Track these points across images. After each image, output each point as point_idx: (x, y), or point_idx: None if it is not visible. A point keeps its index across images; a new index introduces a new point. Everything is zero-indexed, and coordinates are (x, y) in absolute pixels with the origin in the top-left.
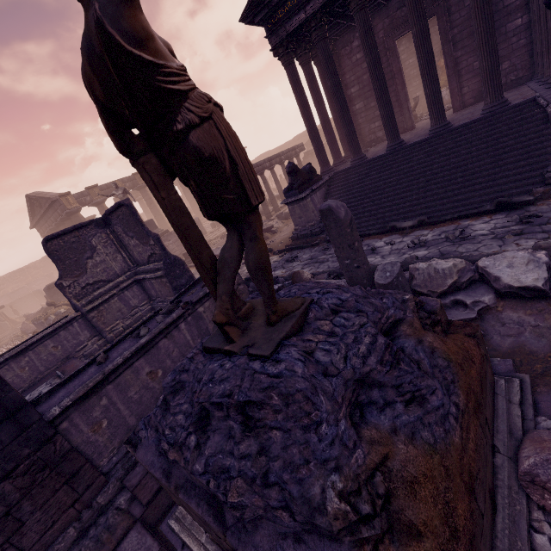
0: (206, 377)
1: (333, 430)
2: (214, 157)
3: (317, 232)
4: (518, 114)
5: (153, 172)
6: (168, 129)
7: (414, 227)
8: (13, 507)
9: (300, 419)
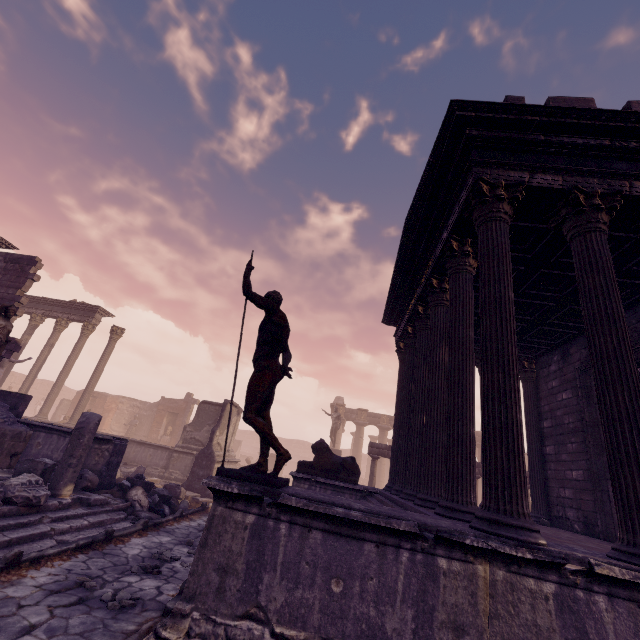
0: None
1: None
2: None
3: None
4: None
5: None
6: None
7: None
8: None
9: None
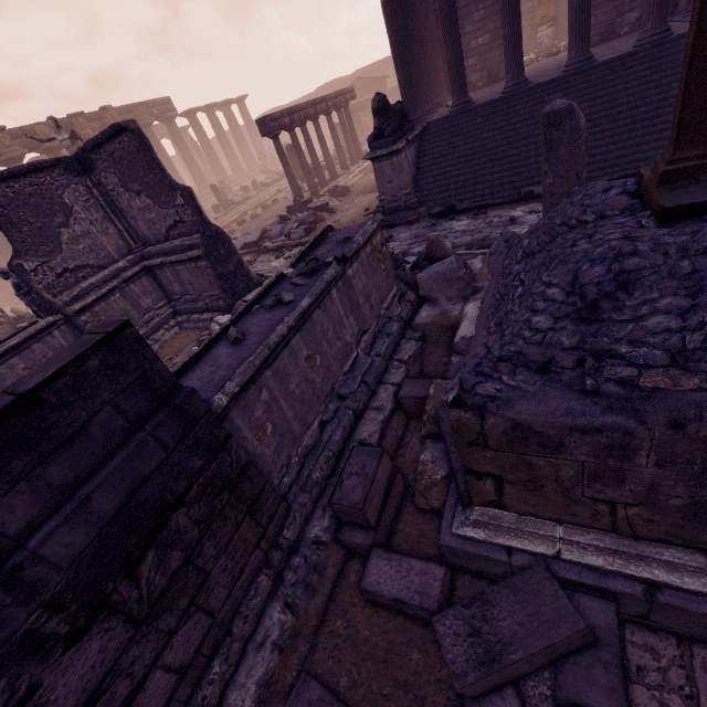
0: None
1: None
2: None
3: (414, 204)
4: None
5: None
6: None
7: None
8: (192, 551)
9: None
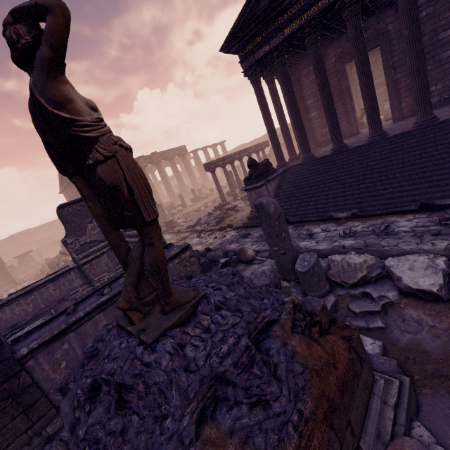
0: (106, 352)
1: (175, 425)
2: (114, 185)
3: None
4: (445, 129)
5: (83, 187)
6: (85, 162)
7: (348, 218)
8: None
9: (153, 409)
